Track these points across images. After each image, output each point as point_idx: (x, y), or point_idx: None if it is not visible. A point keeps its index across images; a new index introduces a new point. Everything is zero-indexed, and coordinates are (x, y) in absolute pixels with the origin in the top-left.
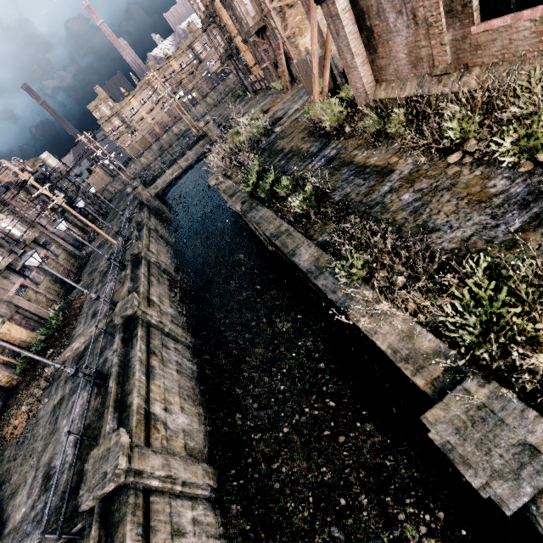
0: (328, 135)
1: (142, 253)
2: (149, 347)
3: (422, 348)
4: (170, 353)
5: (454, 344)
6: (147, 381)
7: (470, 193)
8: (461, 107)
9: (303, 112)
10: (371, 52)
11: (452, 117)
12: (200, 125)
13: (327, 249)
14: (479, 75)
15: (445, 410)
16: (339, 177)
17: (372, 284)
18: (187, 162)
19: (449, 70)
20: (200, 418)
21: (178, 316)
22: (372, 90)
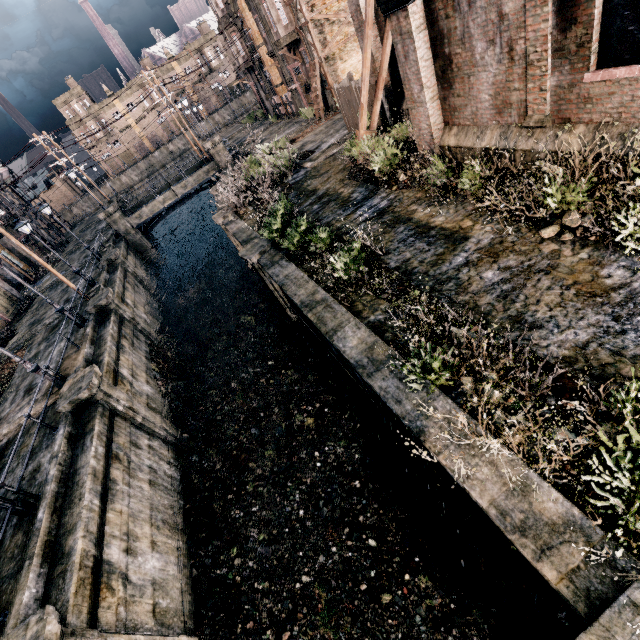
0: (376, 181)
1: (113, 305)
2: (110, 448)
3: (544, 512)
4: (141, 454)
5: (591, 511)
6: (101, 506)
7: (578, 281)
8: (567, 170)
9: (341, 148)
10: (444, 86)
11: (549, 181)
12: (207, 145)
13: (382, 333)
14: (585, 134)
15: (606, 639)
16: (394, 237)
17: (454, 395)
18: (185, 190)
19: (545, 123)
20: (179, 556)
21: (157, 397)
22: (440, 134)
